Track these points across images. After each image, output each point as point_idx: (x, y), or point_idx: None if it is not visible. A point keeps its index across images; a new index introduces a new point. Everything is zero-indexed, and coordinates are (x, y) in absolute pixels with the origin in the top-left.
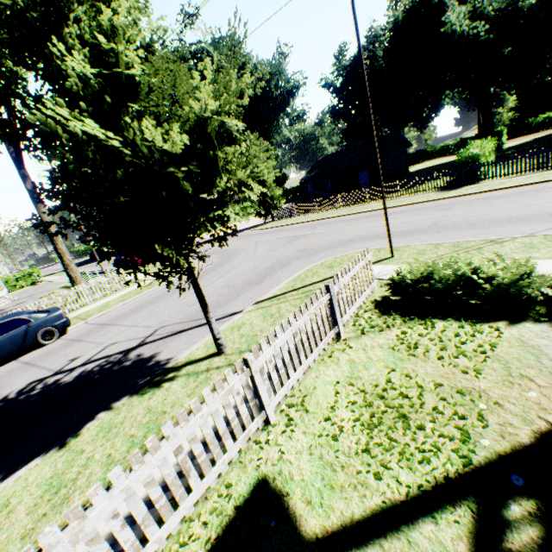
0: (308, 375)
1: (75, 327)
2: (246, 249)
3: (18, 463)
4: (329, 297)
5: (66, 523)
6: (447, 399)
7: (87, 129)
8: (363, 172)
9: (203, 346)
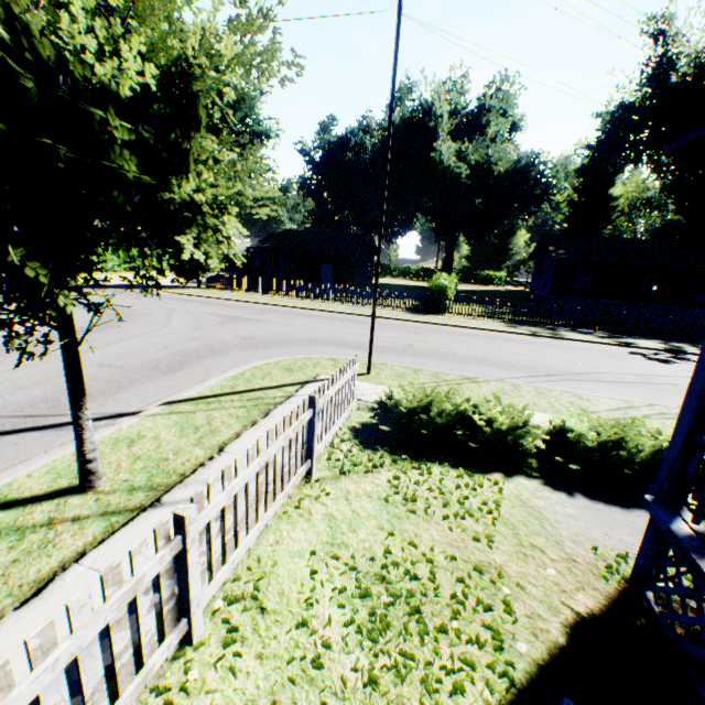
0: (262, 539)
1: None
2: (151, 315)
3: None
4: (311, 414)
5: None
6: (464, 580)
7: None
8: (328, 265)
9: (46, 470)
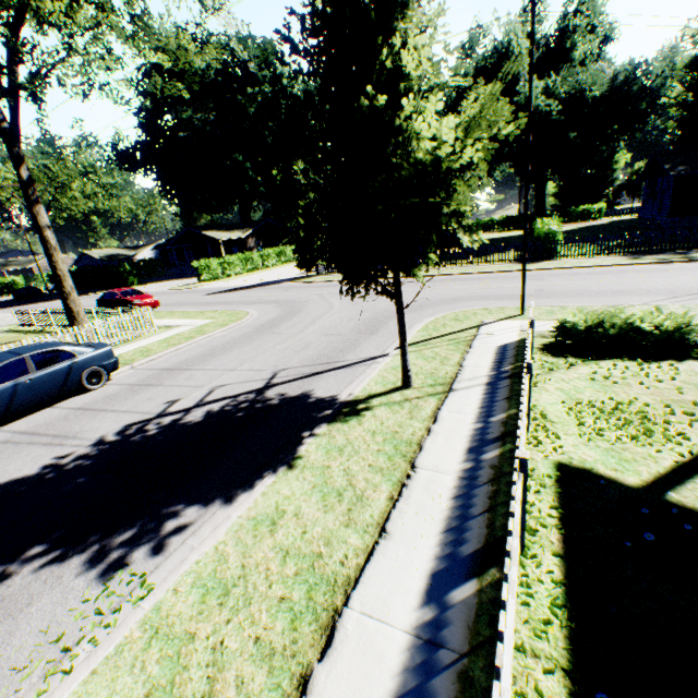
0: None
1: (119, 372)
2: (312, 301)
3: (232, 488)
4: (531, 331)
5: (388, 511)
6: (668, 407)
7: (421, 126)
8: None
9: (374, 382)
